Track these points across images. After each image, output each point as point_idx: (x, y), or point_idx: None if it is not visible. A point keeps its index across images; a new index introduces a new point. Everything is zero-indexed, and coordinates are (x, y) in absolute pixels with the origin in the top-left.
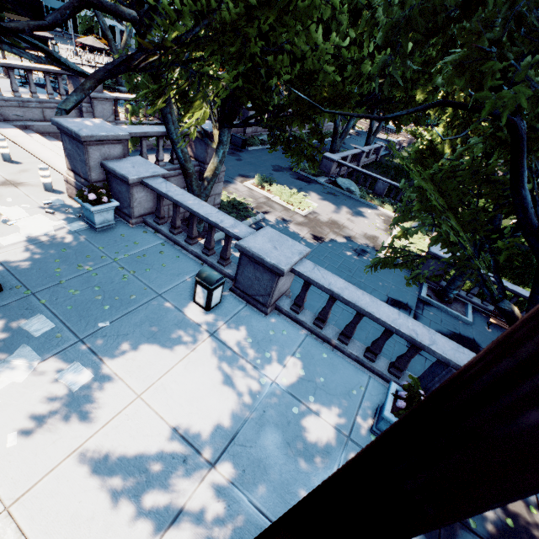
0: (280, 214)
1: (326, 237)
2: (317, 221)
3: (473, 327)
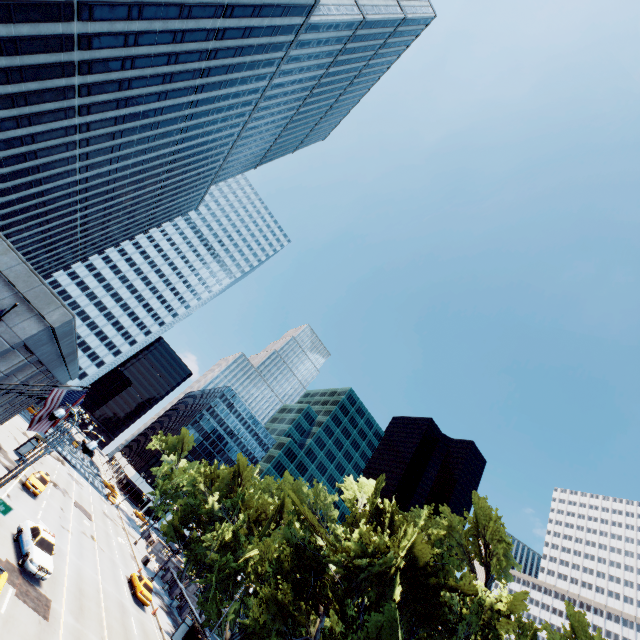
0: None
1: None
2: None
3: None
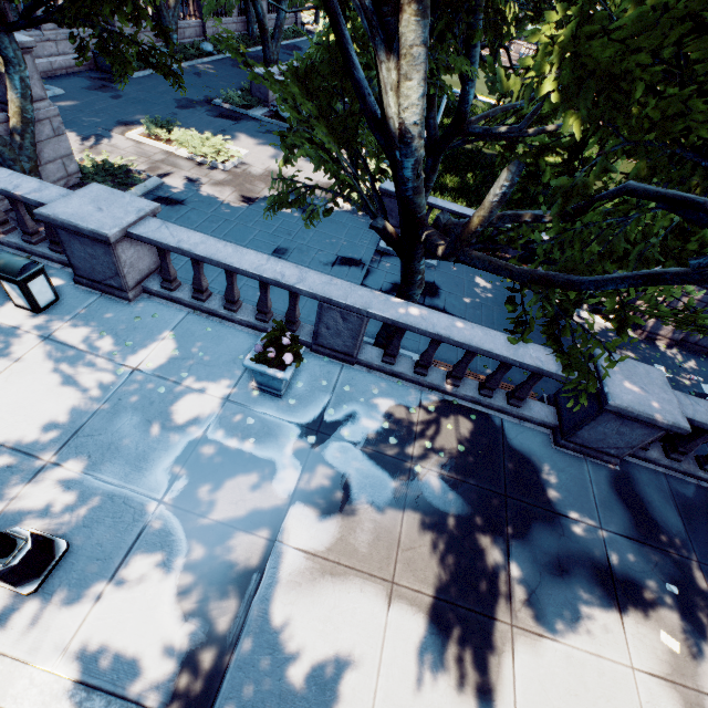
0: (189, 174)
1: (259, 196)
2: (246, 175)
3: (437, 269)
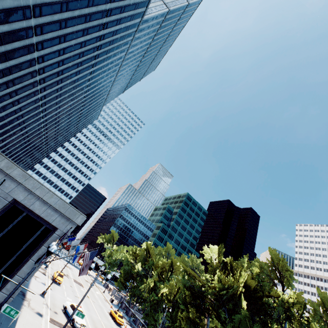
0: None
1: None
2: None
3: None
